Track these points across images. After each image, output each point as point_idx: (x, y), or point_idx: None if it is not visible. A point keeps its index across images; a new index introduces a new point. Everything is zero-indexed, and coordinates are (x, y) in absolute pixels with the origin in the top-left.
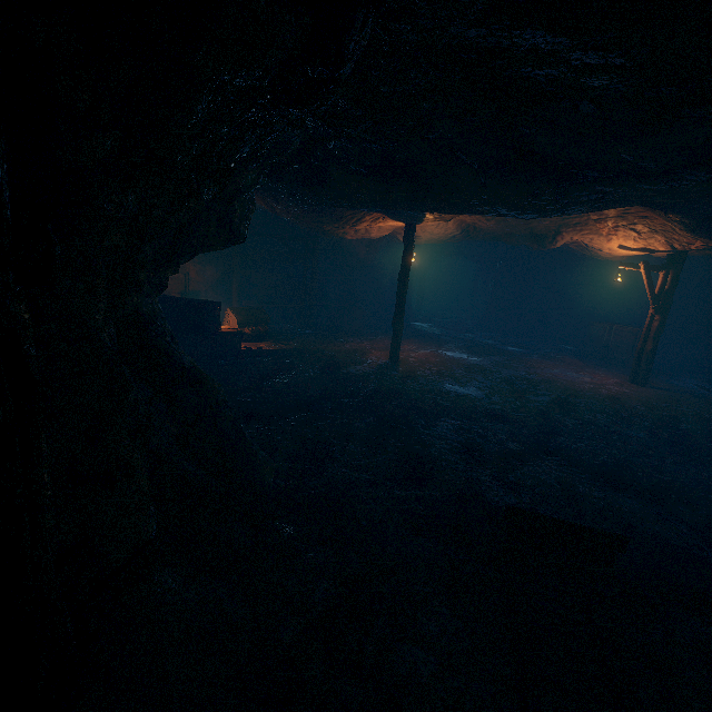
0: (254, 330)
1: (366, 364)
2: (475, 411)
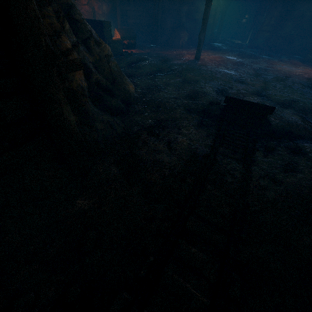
0: (128, 42)
1: (182, 60)
2: (231, 79)
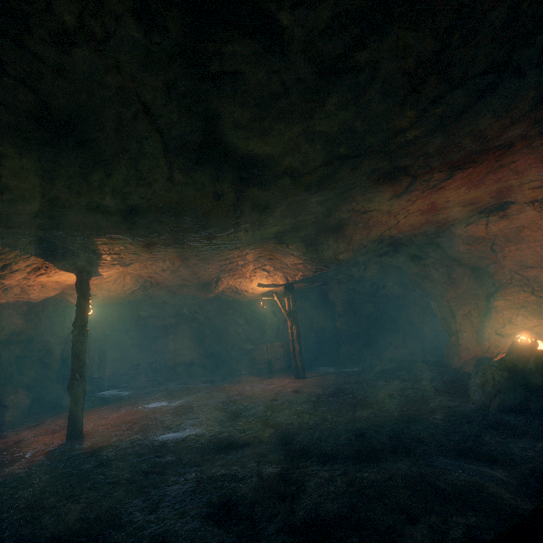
0: None
1: (24, 459)
2: (205, 450)
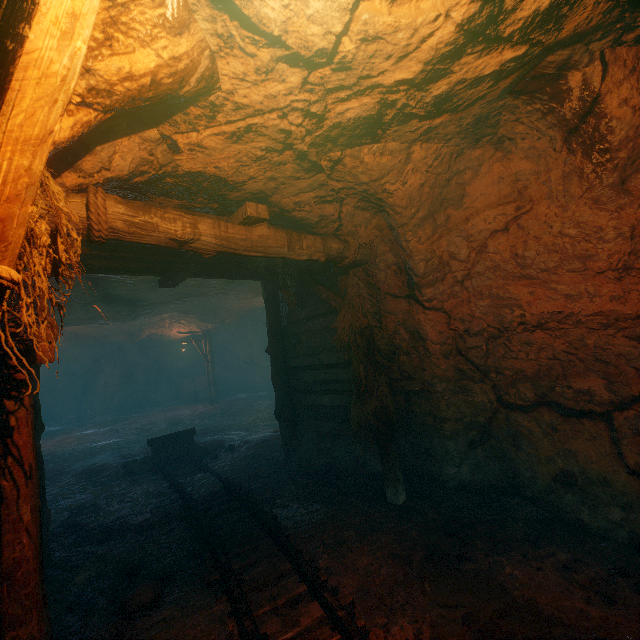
0: None
1: None
2: (119, 445)
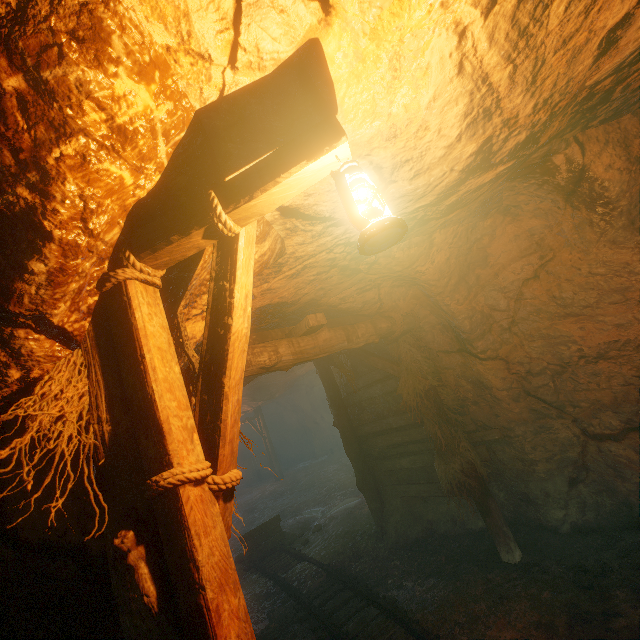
0: None
1: None
2: None
